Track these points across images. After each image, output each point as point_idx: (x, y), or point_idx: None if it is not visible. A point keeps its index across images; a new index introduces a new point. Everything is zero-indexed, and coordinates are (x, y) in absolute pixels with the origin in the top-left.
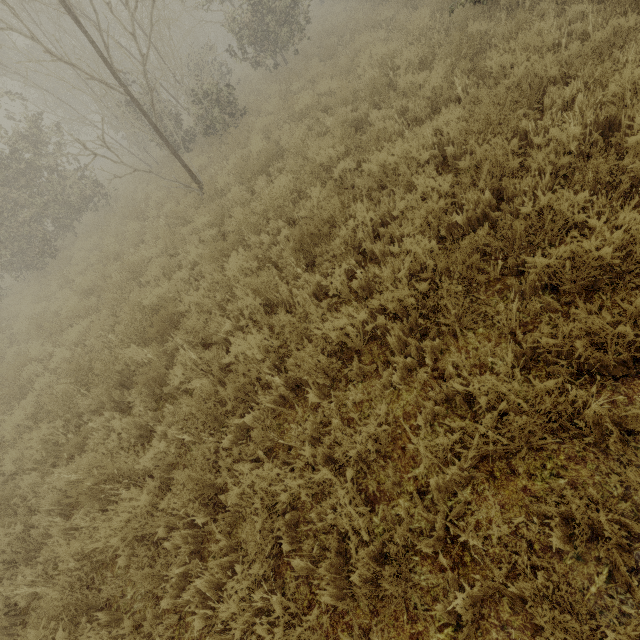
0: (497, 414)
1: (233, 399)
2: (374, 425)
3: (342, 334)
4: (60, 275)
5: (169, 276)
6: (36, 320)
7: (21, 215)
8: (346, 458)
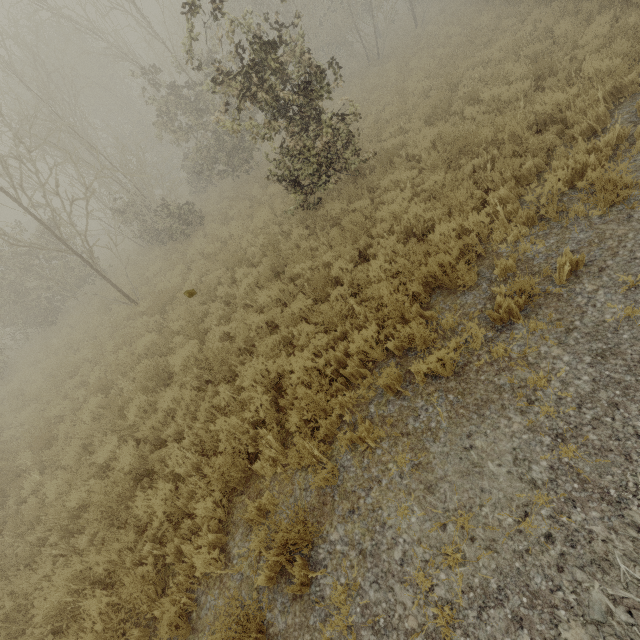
0: (64, 592)
1: (28, 524)
2: (40, 576)
3: (81, 500)
4: (45, 349)
5: (86, 383)
6: (14, 391)
7: (32, 294)
8: (20, 592)
